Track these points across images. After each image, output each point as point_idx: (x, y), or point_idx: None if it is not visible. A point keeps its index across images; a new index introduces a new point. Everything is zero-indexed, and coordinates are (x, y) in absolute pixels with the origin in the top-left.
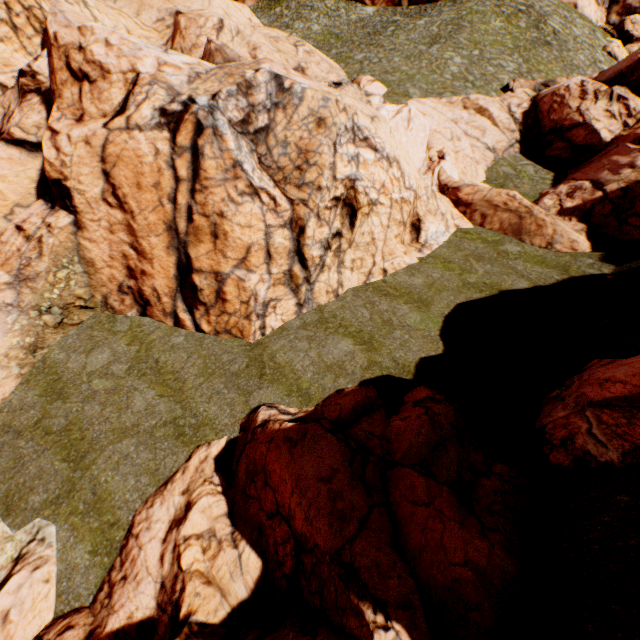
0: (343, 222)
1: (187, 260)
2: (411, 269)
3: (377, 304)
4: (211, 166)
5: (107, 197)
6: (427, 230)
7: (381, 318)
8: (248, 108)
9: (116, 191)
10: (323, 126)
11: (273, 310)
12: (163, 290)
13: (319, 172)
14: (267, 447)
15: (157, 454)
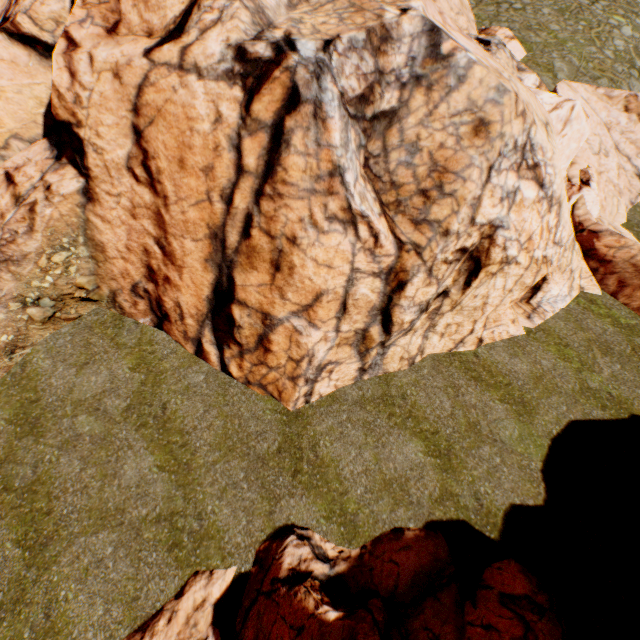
0: (456, 279)
1: (229, 284)
2: (514, 344)
3: (463, 391)
4: (296, 165)
5: (134, 166)
6: (547, 291)
7: (466, 417)
8: (373, 75)
9: (148, 161)
10: (483, 134)
11: (328, 374)
12: (189, 309)
13: (453, 208)
14: (291, 638)
15: (140, 570)
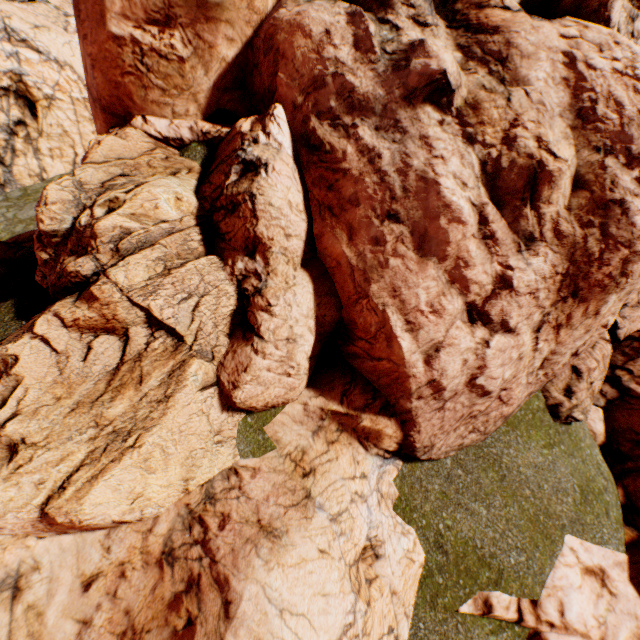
0: (24, 113)
1: None
2: None
3: None
4: None
5: None
6: None
7: None
8: None
9: None
10: None
11: None
12: None
13: None
14: None
15: None
